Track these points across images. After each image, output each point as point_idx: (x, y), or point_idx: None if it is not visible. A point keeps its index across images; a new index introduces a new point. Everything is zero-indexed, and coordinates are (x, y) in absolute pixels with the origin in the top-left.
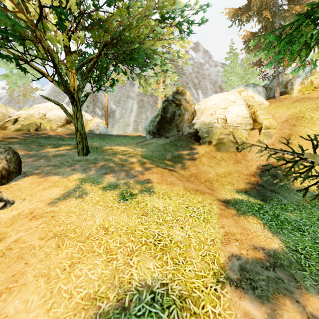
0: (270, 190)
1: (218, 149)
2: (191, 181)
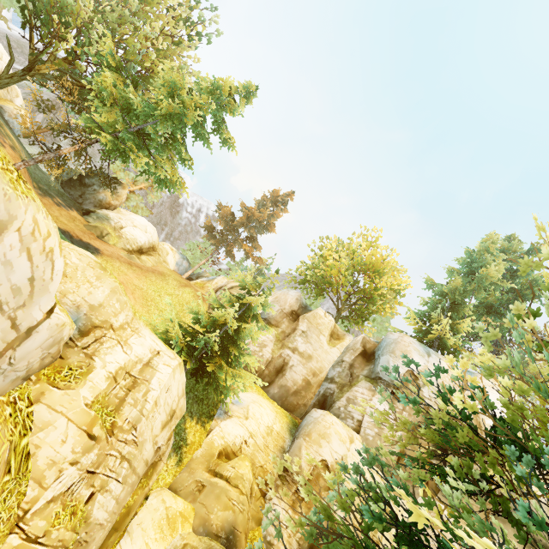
0: (72, 241)
1: (87, 225)
2: (31, 183)
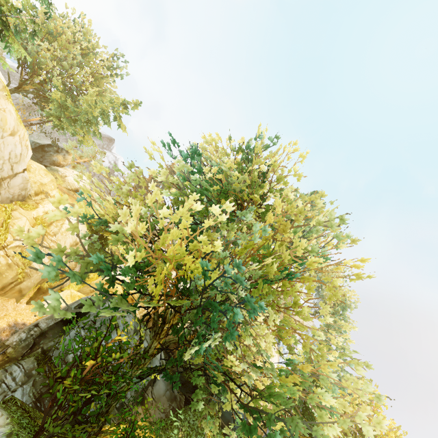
0: None
1: None
2: None
